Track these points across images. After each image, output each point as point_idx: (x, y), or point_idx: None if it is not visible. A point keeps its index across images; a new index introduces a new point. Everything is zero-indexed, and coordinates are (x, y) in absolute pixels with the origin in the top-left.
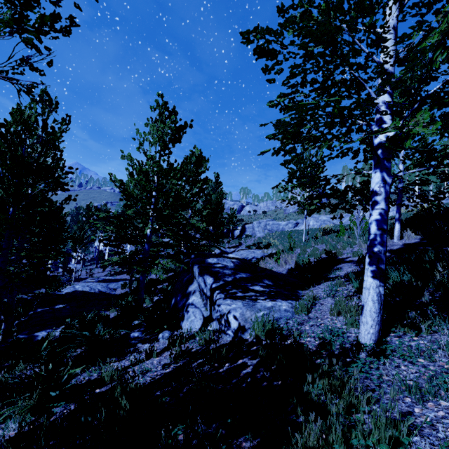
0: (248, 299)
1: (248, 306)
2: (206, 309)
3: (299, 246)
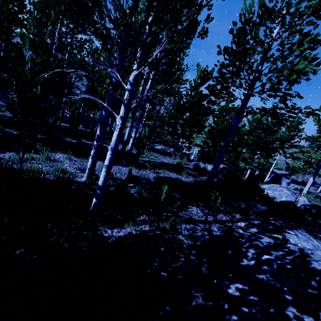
0: (297, 185)
1: (298, 185)
2: (286, 184)
3: (300, 175)
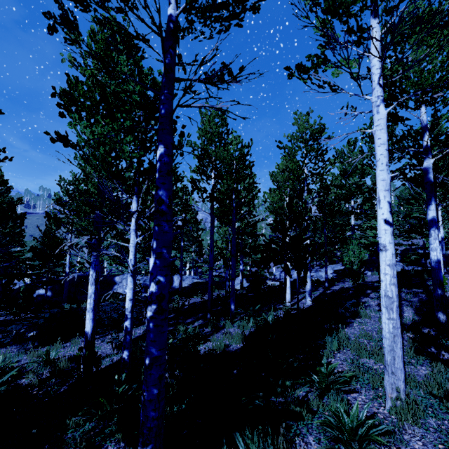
0: None
1: None
2: None
3: None
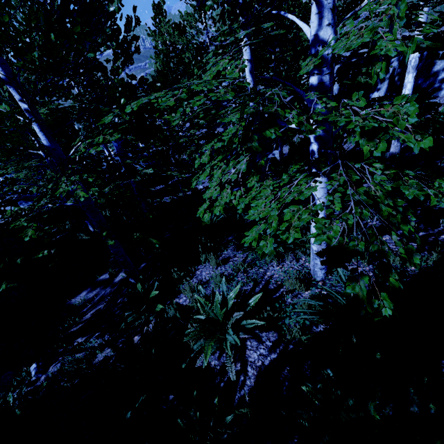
0: None
1: None
2: None
3: None
